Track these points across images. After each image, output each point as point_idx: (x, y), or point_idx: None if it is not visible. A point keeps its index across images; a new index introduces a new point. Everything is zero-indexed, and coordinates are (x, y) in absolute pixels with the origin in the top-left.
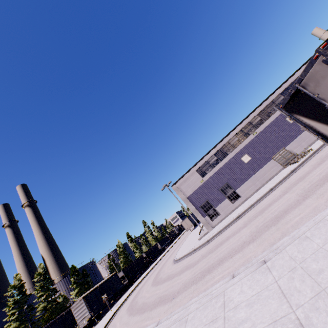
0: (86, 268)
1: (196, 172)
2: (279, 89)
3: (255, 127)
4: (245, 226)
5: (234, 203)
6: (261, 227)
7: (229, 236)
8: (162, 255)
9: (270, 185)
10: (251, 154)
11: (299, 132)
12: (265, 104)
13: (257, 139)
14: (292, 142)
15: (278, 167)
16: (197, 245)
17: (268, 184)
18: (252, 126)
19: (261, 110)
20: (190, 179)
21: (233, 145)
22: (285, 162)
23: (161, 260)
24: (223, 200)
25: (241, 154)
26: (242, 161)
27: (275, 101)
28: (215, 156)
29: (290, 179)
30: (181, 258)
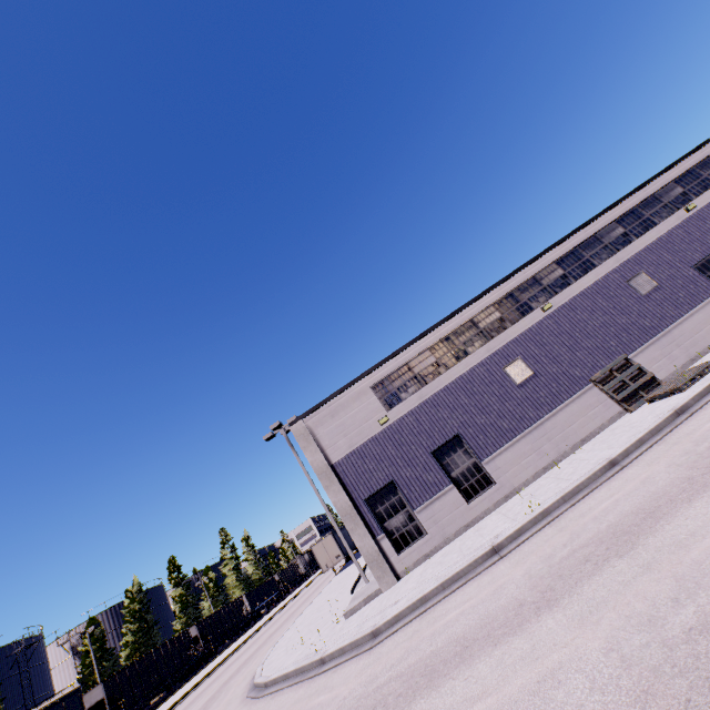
0: (4, 660)
1: (372, 391)
2: (614, 211)
3: (548, 293)
4: (553, 604)
5: (473, 501)
6: (702, 639)
7: (471, 639)
8: (244, 636)
9: (601, 453)
10: (535, 362)
11: (665, 321)
12: (578, 240)
13: (551, 322)
14: (648, 345)
15: (608, 408)
16: (335, 640)
17: (583, 453)
18: (542, 288)
19: (567, 252)
20: (352, 409)
21: (485, 330)
22: (628, 396)
23: (233, 656)
24: (440, 488)
25: (506, 358)
26: (508, 377)
27: (602, 236)
28: (432, 352)
29: (691, 431)
30: (273, 681)
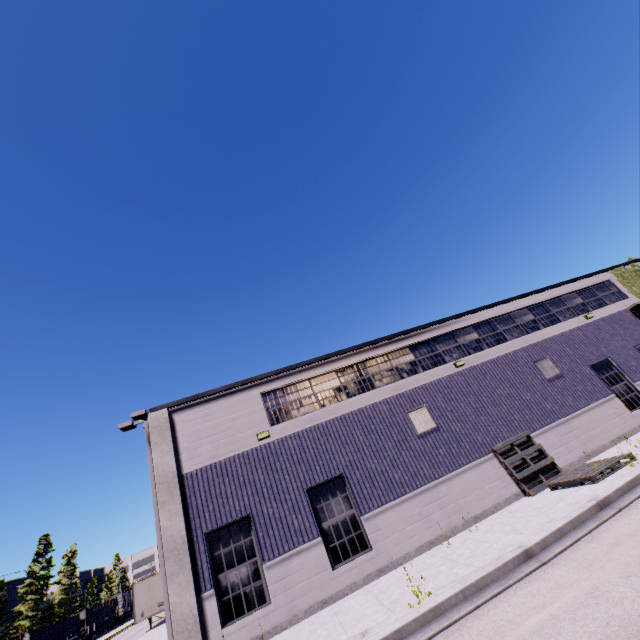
0: None
1: (261, 398)
2: (527, 299)
3: (462, 351)
4: None
5: (340, 567)
6: None
7: None
8: None
9: (507, 537)
10: (440, 414)
11: (565, 408)
12: (495, 313)
13: (461, 379)
14: (548, 428)
15: (506, 485)
16: None
17: (480, 533)
18: (457, 345)
19: (484, 320)
20: (231, 412)
21: (397, 369)
22: (527, 477)
23: None
24: (304, 540)
25: (412, 402)
26: (410, 423)
27: (516, 316)
28: (338, 376)
29: (634, 532)
30: None
